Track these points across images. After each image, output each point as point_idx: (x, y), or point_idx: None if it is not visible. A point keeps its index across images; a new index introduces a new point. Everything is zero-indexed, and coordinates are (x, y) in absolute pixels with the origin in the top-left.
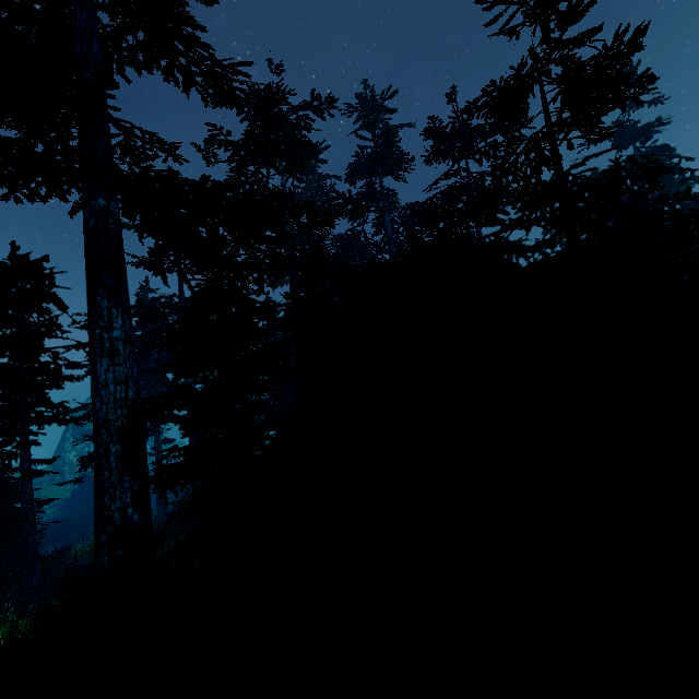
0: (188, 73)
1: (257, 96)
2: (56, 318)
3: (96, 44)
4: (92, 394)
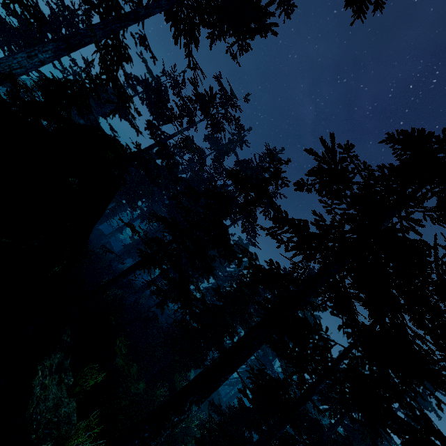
0: (190, 53)
1: (211, 89)
2: (32, 30)
3: (159, 10)
4: (9, 55)
